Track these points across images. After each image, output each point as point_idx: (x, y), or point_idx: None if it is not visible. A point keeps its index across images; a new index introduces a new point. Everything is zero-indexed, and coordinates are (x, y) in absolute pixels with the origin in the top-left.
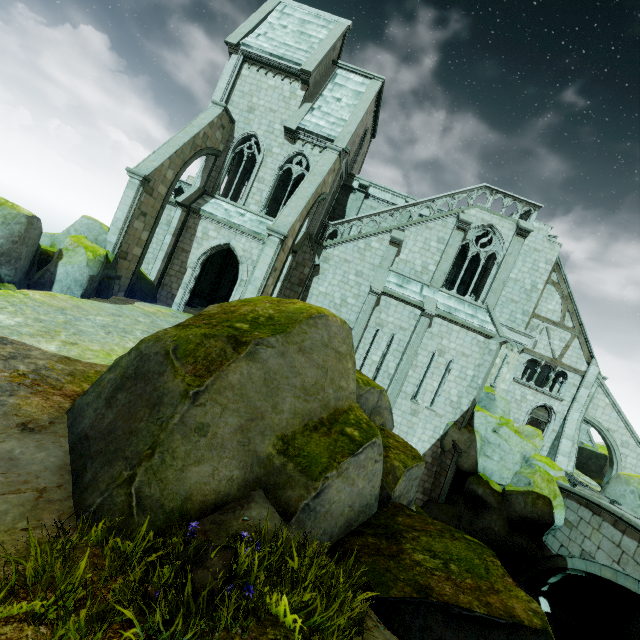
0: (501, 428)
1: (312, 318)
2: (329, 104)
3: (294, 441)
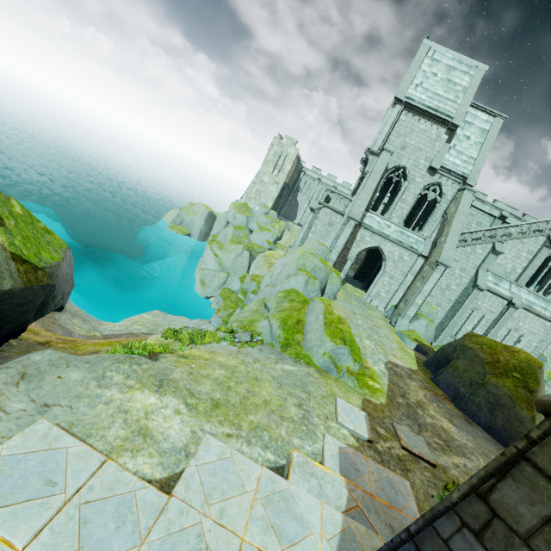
0: (550, 381)
1: (541, 370)
2: (462, 142)
3: None
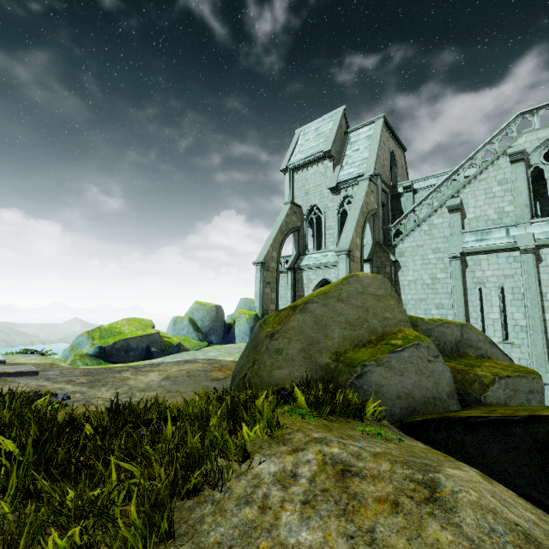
0: None
1: (344, 279)
2: (352, 157)
3: (346, 354)
